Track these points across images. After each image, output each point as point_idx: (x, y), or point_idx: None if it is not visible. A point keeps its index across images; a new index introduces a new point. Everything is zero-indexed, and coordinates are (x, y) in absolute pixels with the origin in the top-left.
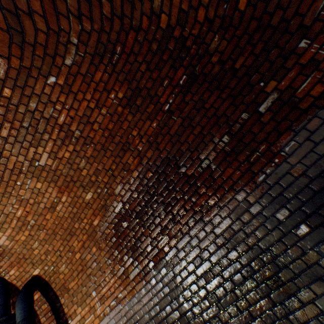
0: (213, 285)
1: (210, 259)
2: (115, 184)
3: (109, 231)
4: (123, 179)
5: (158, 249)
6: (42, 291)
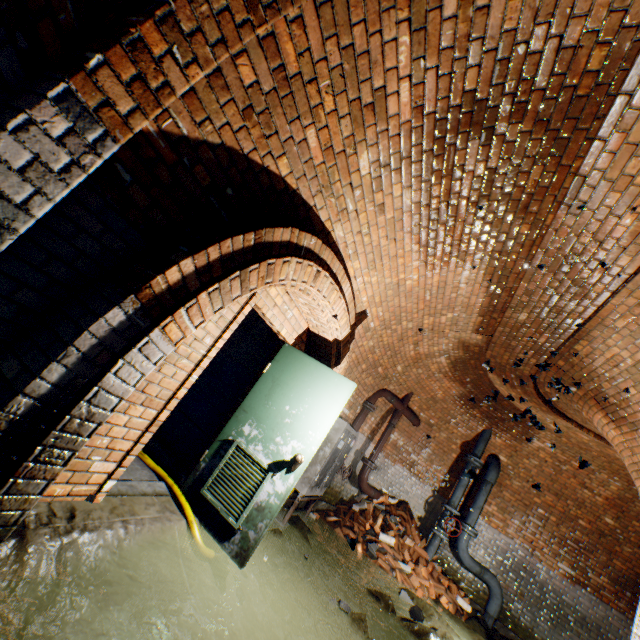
0: (608, 639)
1: (621, 636)
2: (629, 545)
3: (579, 535)
4: (637, 554)
5: (597, 590)
6: (484, 463)
